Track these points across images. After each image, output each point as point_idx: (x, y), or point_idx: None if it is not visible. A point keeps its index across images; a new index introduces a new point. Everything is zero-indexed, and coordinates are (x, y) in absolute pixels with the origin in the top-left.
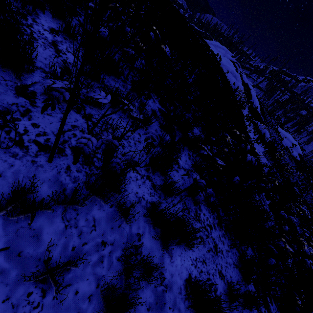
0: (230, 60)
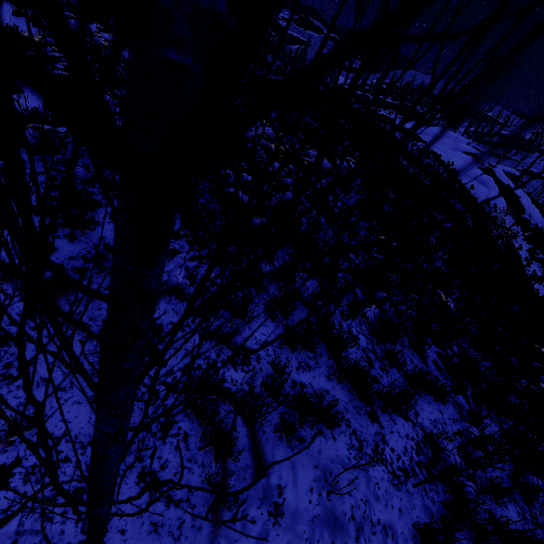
0: (466, 152)
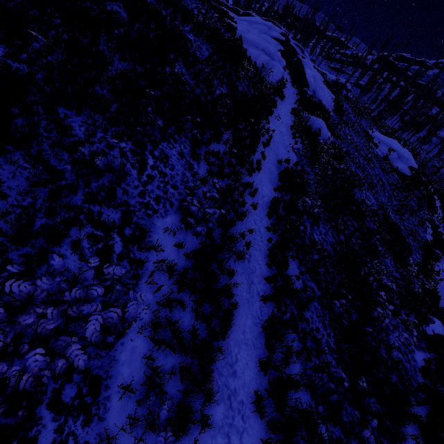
0: (274, 38)
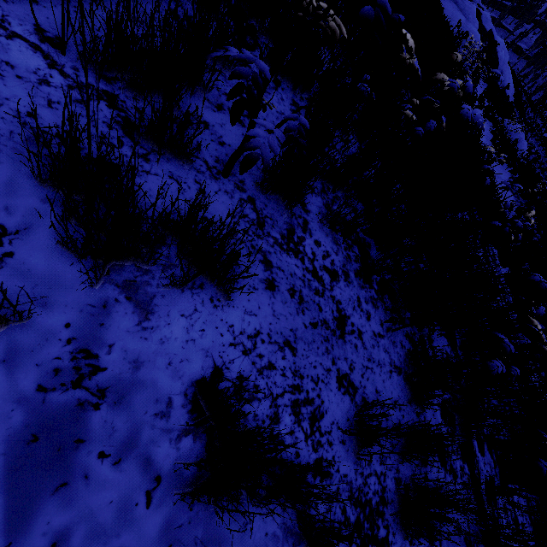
0: None
